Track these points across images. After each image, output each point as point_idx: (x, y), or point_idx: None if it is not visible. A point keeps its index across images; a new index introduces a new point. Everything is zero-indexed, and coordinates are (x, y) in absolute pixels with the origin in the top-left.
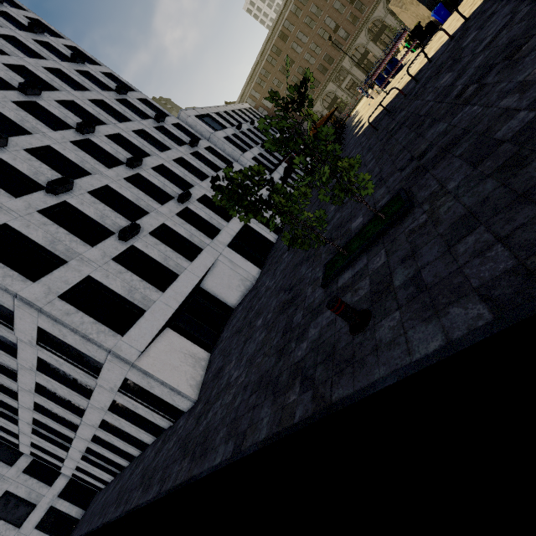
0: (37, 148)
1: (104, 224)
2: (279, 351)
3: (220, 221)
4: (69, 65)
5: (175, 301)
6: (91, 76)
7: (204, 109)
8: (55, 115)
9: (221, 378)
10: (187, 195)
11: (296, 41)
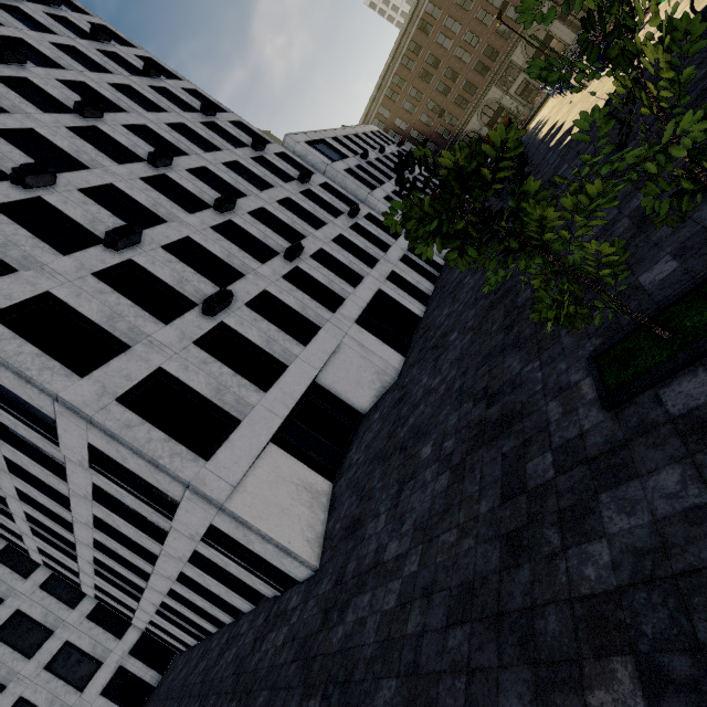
0: (96, 188)
1: (182, 291)
2: (506, 537)
3: (344, 286)
4: (141, 80)
5: (283, 406)
6: (170, 94)
7: (317, 133)
8: (121, 145)
9: (362, 543)
10: (297, 249)
11: (444, 31)
